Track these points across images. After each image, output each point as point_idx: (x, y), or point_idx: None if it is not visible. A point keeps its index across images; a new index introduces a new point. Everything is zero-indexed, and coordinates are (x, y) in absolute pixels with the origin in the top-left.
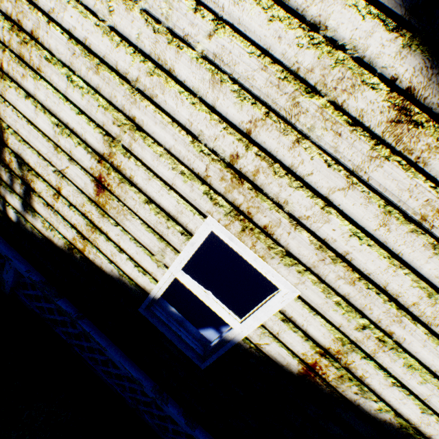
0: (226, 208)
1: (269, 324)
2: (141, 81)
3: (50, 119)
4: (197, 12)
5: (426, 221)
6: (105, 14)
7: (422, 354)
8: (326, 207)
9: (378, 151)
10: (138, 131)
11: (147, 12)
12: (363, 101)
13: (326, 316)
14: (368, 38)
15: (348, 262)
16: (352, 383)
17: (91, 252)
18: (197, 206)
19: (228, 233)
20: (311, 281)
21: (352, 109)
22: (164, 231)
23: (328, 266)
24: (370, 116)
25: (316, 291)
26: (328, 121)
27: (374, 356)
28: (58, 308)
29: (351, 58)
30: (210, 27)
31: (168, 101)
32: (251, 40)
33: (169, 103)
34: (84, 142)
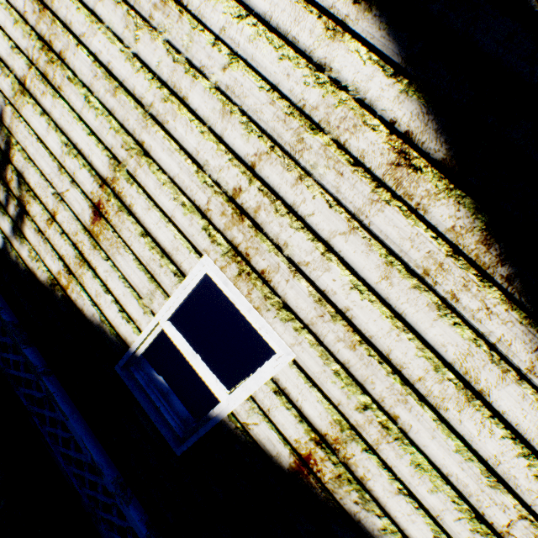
0: (224, 247)
1: (260, 396)
2: (155, 106)
3: (60, 138)
4: (215, 46)
5: (430, 276)
6: (131, 42)
7: (432, 448)
8: (326, 253)
9: (380, 195)
10: (145, 156)
11: (170, 43)
12: (365, 141)
13: (324, 389)
14: (368, 82)
15: (349, 320)
16: (352, 486)
17: (75, 291)
18: (194, 243)
19: (223, 276)
20: (309, 342)
21: (354, 149)
22: (157, 270)
23: (328, 324)
24: (371, 157)
25: (314, 355)
26: (331, 160)
27: (377, 448)
28: (24, 358)
29: (353, 99)
30: (225, 61)
31: (178, 128)
32: (262, 75)
33: (179, 131)
34: (90, 164)
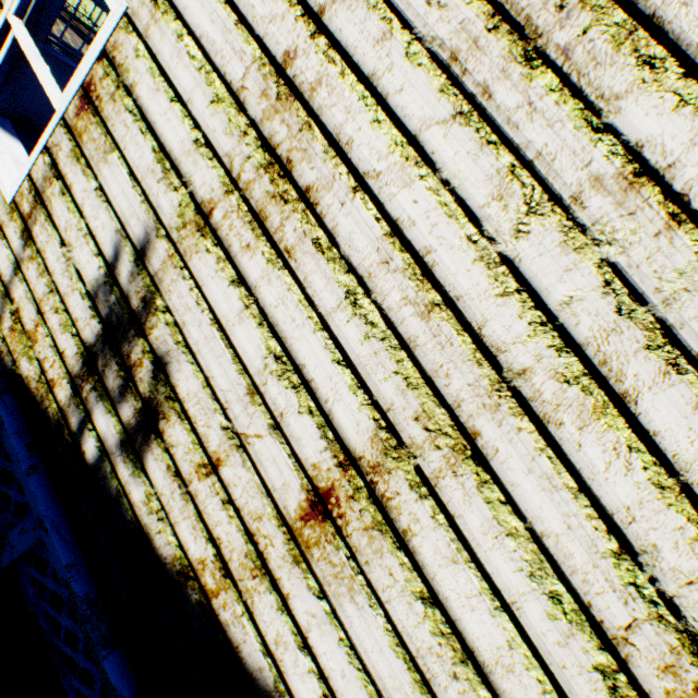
0: None
1: None
2: (532, 379)
3: (266, 340)
4: None
5: None
6: (501, 229)
7: None
8: None
9: None
10: (472, 460)
11: (617, 270)
12: None
13: None
14: None
15: None
16: None
17: (229, 607)
18: (560, 681)
19: None
20: None
21: None
22: (440, 676)
23: None
24: None
25: None
26: None
27: None
28: (100, 673)
29: None
30: None
31: (586, 447)
32: None
33: (586, 452)
34: (324, 414)
